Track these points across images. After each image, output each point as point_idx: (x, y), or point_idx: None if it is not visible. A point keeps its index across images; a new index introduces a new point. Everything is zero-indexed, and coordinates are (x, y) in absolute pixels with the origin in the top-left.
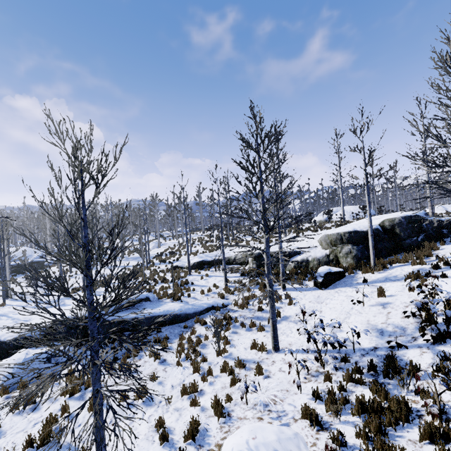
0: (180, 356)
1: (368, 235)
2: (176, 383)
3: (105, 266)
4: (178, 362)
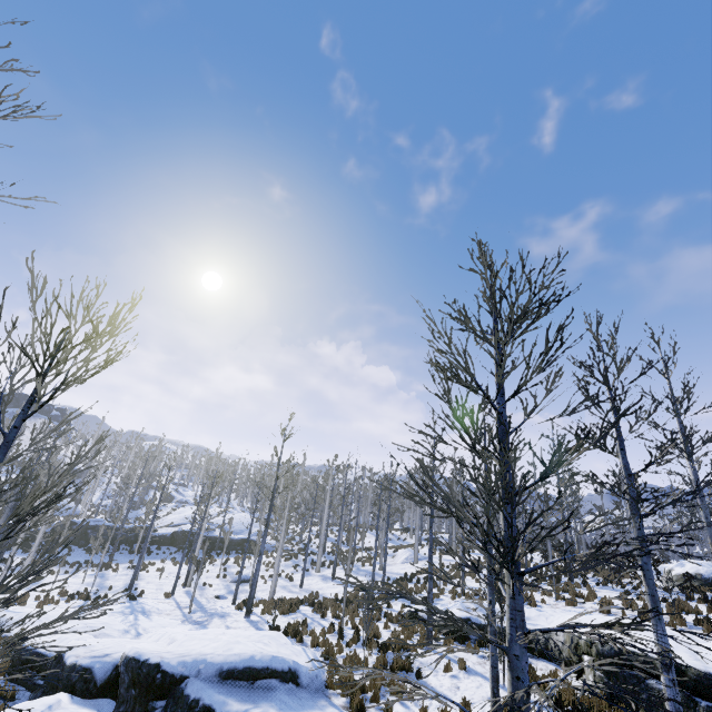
0: None
1: None
2: None
3: None
4: None
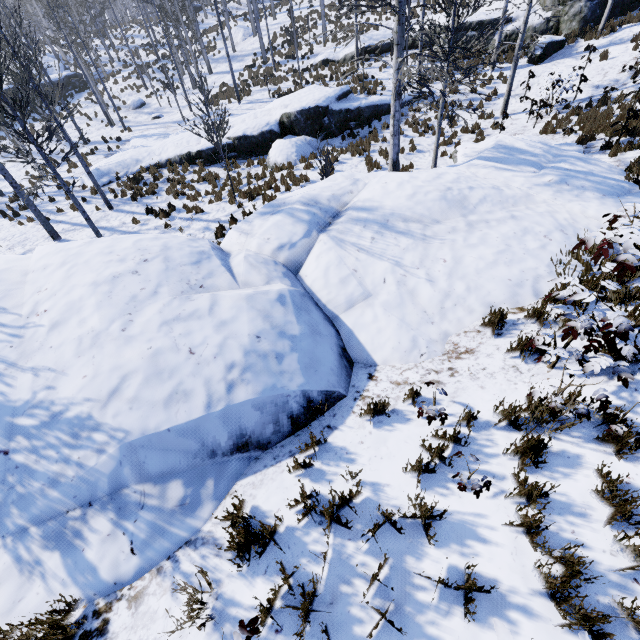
0: (417, 132)
1: None
2: (430, 144)
3: (475, 10)
4: (422, 134)
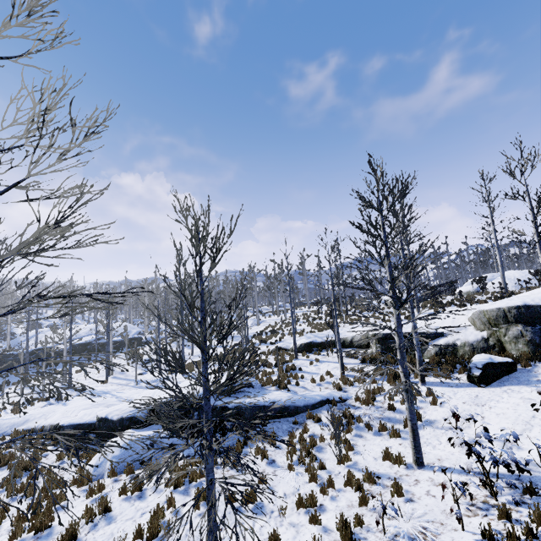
0: (291, 458)
1: None
2: (289, 491)
3: (221, 341)
4: (290, 465)
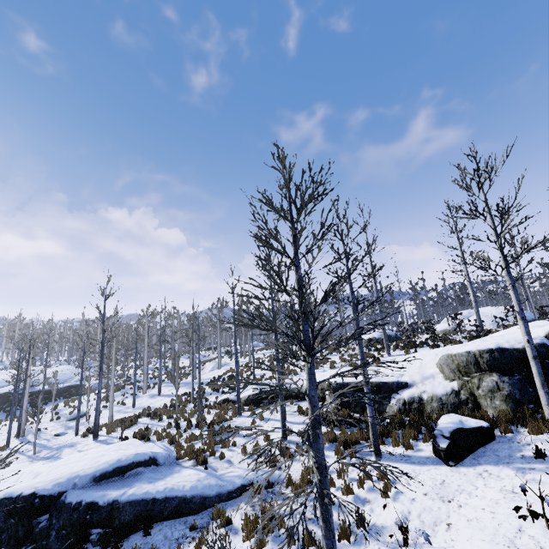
0: None
1: (527, 355)
2: None
3: None
4: None
